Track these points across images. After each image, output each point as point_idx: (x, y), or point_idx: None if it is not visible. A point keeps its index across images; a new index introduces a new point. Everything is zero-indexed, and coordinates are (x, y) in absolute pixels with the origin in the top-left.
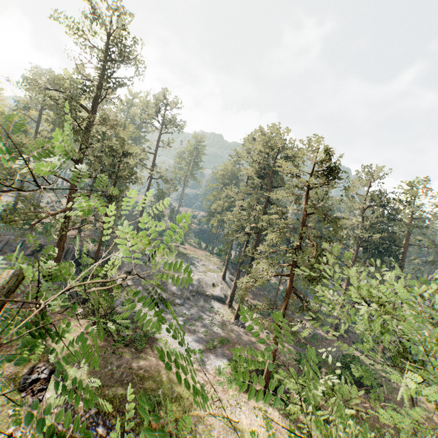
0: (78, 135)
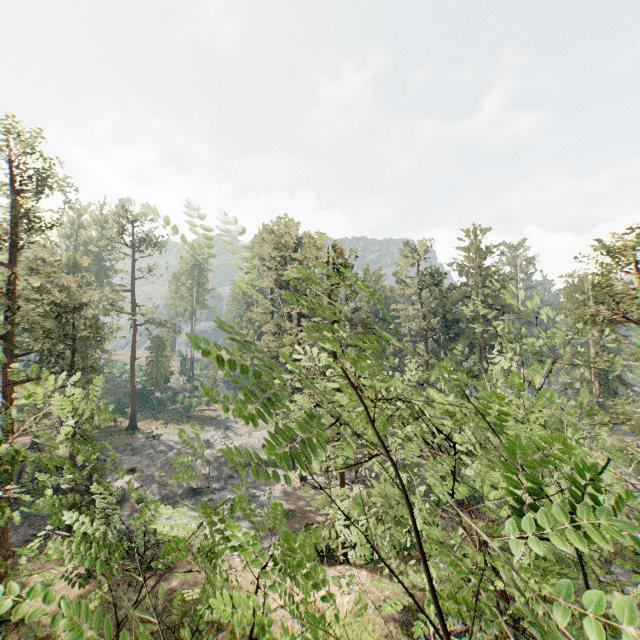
0: (1, 302)
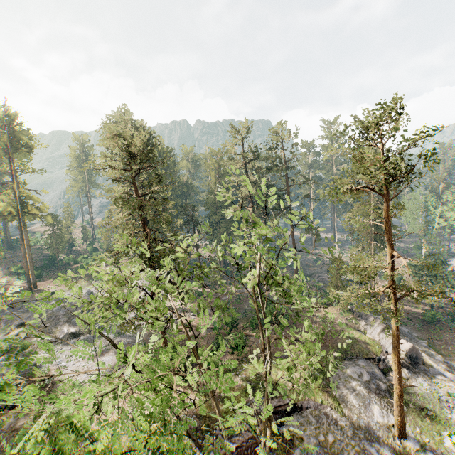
0: None
